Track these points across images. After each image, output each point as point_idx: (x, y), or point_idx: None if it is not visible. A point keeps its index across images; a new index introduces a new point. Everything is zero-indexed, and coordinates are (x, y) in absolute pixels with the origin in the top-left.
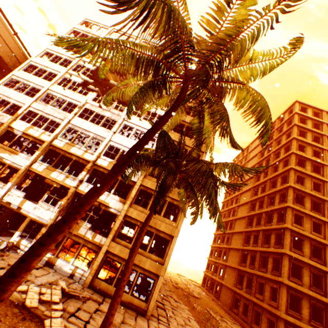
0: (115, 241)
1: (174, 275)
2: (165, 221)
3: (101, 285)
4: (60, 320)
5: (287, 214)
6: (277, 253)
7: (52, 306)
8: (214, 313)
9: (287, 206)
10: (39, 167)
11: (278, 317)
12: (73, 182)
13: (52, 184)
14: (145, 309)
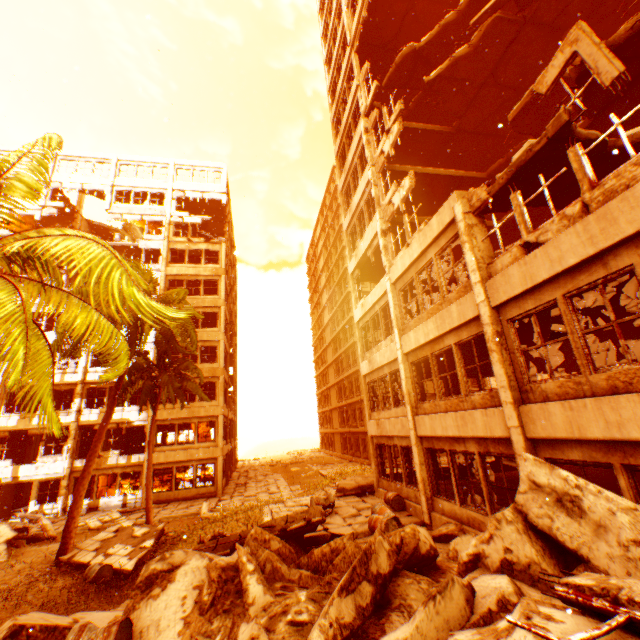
0: (156, 452)
1: (281, 456)
2: (204, 404)
3: (161, 496)
4: (128, 521)
5: (353, 326)
6: (356, 373)
7: (117, 520)
8: (317, 465)
9: (352, 317)
10: (10, 422)
11: (365, 433)
12: (69, 418)
13: (42, 433)
14: (216, 491)
